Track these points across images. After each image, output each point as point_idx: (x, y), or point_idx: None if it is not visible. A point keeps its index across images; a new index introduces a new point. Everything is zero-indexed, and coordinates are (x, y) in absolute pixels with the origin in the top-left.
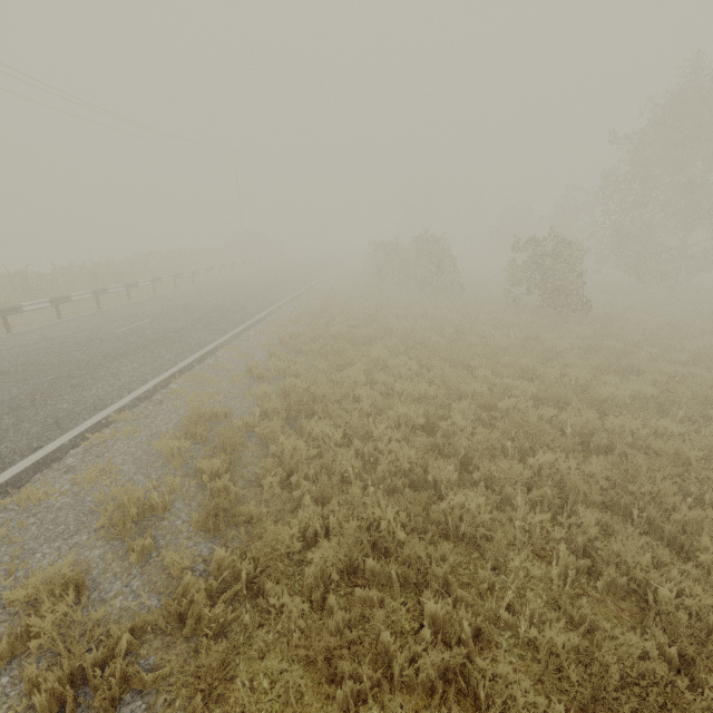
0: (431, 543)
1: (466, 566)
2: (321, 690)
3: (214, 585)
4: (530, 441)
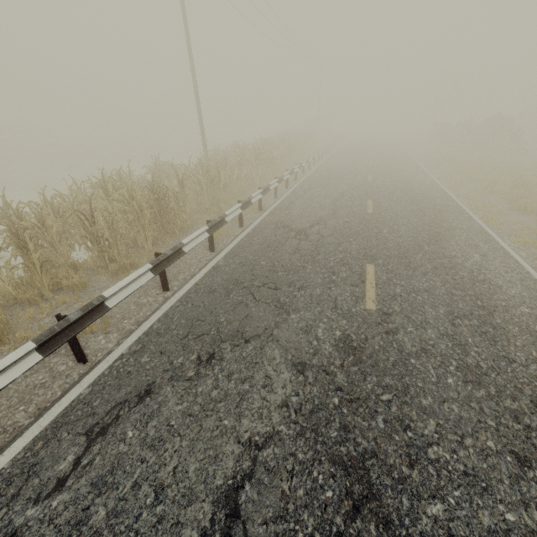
0: None
1: None
2: None
3: None
4: None
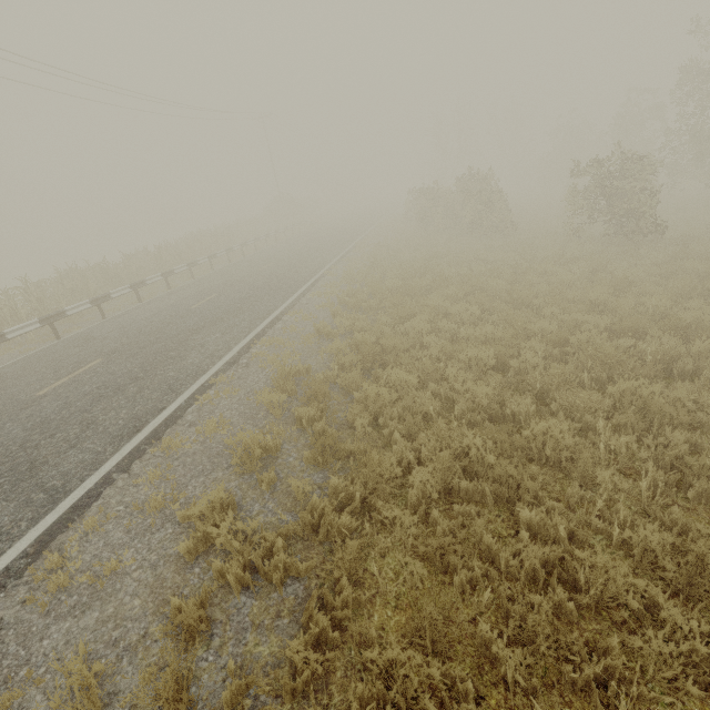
0: (516, 467)
1: (555, 482)
2: (437, 578)
3: (334, 504)
4: (607, 372)
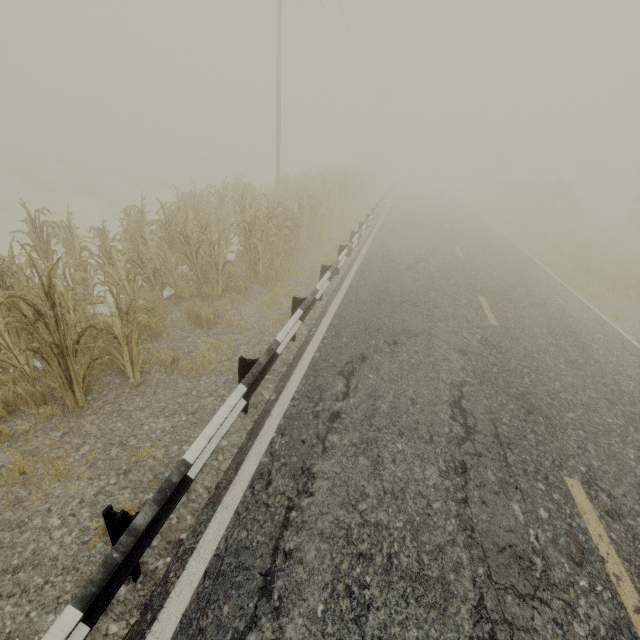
0: None
1: None
2: None
3: None
4: None
